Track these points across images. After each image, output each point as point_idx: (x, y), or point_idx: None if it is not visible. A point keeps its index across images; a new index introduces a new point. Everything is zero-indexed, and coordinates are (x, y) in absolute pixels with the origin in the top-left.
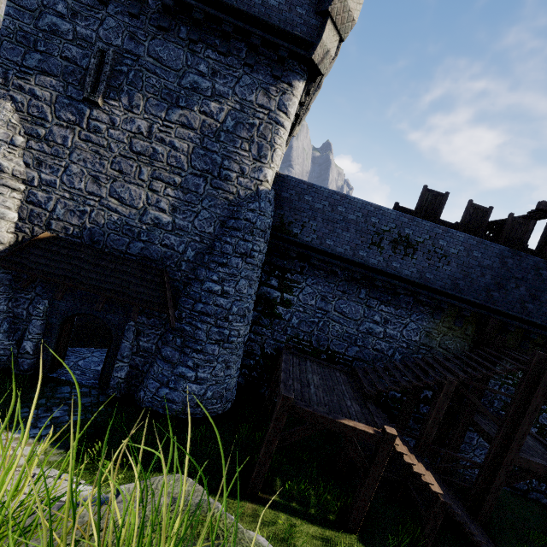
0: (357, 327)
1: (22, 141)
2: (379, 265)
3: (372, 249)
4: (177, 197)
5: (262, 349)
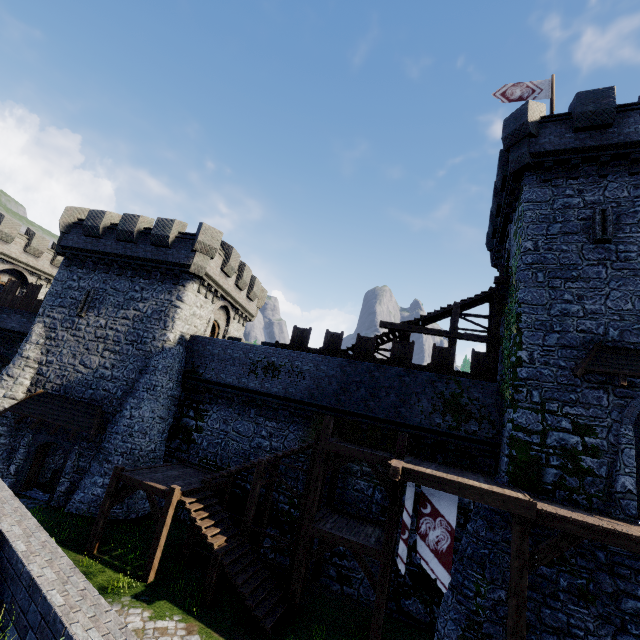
0: (250, 443)
1: (43, 341)
2: (256, 387)
3: (250, 376)
4: (116, 358)
5: None
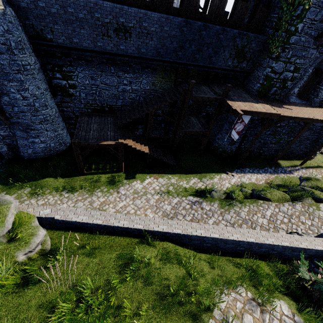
0: (117, 90)
1: None
2: (113, 50)
3: (104, 40)
4: None
5: (74, 114)
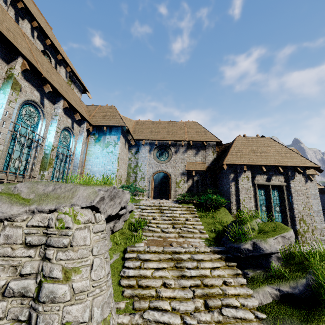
0: None
1: None
2: None
3: None
4: None
5: None
